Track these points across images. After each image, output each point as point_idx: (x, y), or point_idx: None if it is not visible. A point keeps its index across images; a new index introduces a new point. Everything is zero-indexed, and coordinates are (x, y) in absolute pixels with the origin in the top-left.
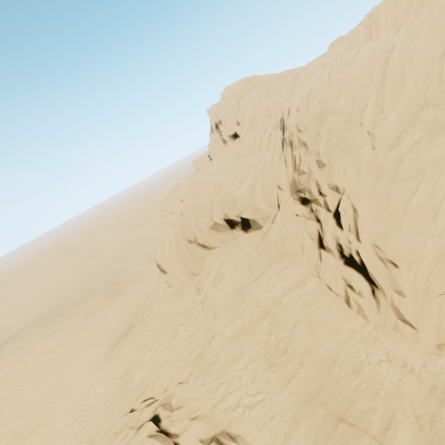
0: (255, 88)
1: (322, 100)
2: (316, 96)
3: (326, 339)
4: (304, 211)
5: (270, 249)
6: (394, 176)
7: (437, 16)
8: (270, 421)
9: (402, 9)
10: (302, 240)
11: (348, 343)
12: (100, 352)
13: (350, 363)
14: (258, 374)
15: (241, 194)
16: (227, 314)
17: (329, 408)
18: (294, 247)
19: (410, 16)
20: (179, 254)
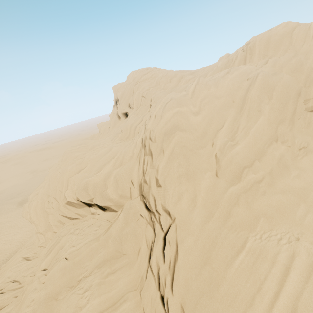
0: (150, 79)
1: (176, 114)
2: (172, 108)
3: None
4: (147, 215)
5: (108, 244)
6: (226, 218)
7: (300, 58)
8: None
9: (274, 44)
10: (140, 242)
11: None
12: None
13: None
14: None
15: (94, 182)
16: None
17: None
18: (131, 247)
19: (279, 51)
20: (44, 215)
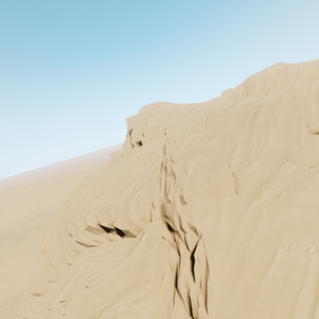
0: (161, 111)
1: (195, 138)
2: (191, 133)
3: None
4: (169, 237)
5: (130, 269)
6: (252, 232)
7: (296, 90)
8: None
9: (271, 80)
10: (164, 266)
11: None
12: None
13: None
14: None
15: (116, 204)
16: None
17: None
18: (154, 272)
19: (276, 86)
20: (59, 244)
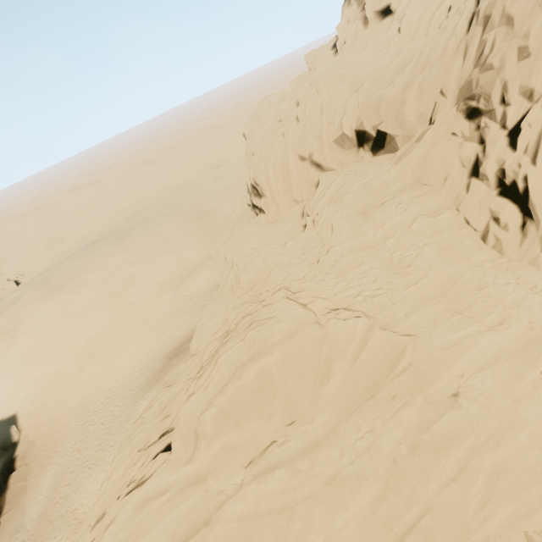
0: None
1: None
2: None
3: (453, 263)
4: (466, 129)
5: (405, 173)
6: None
7: None
8: (392, 305)
9: None
10: (449, 167)
11: (476, 269)
12: (177, 275)
13: (474, 283)
14: (380, 277)
15: (389, 95)
16: (347, 230)
17: (448, 306)
18: (436, 175)
19: None
20: (284, 174)
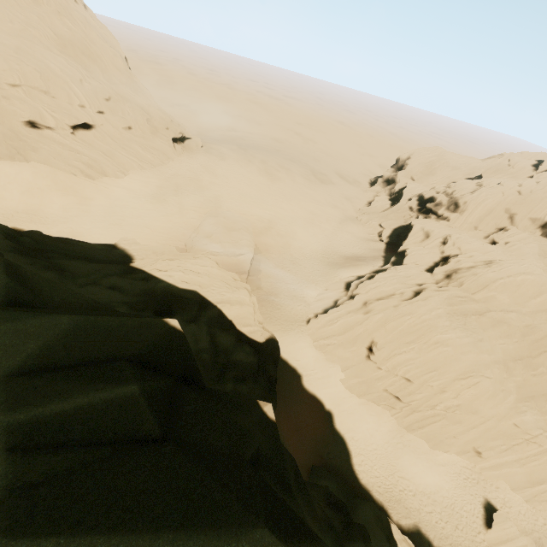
0: None
1: None
2: None
3: None
4: None
5: None
6: None
7: None
8: None
9: None
10: None
11: None
12: (336, 215)
13: None
14: None
15: None
16: (533, 258)
17: None
18: None
19: None
20: (487, 212)
